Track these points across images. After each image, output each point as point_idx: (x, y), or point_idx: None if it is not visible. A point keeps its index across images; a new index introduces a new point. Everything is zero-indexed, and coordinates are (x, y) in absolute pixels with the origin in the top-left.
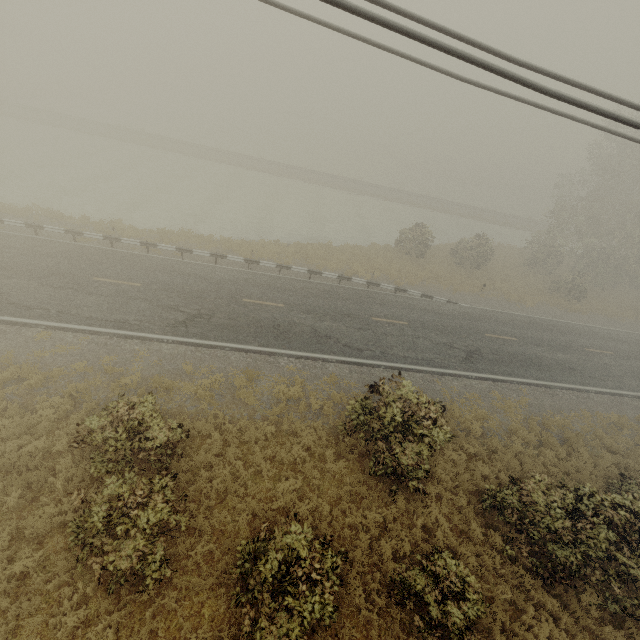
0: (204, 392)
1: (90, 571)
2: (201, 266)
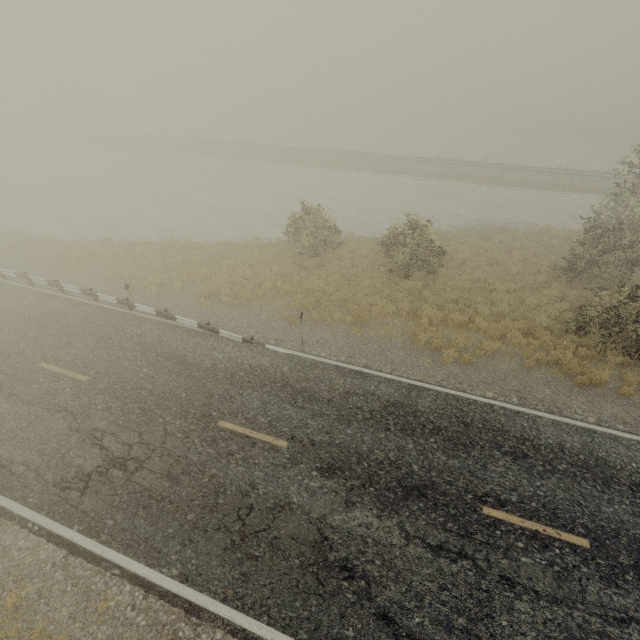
0: None
1: None
2: None
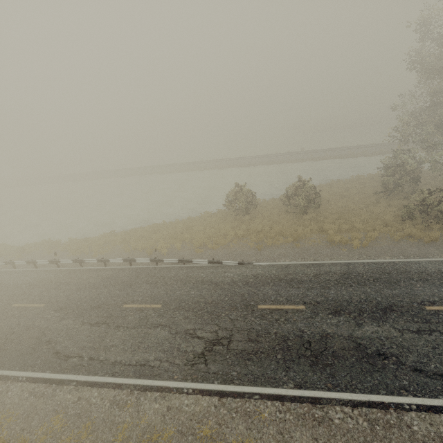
0: None
1: None
2: (21, 273)
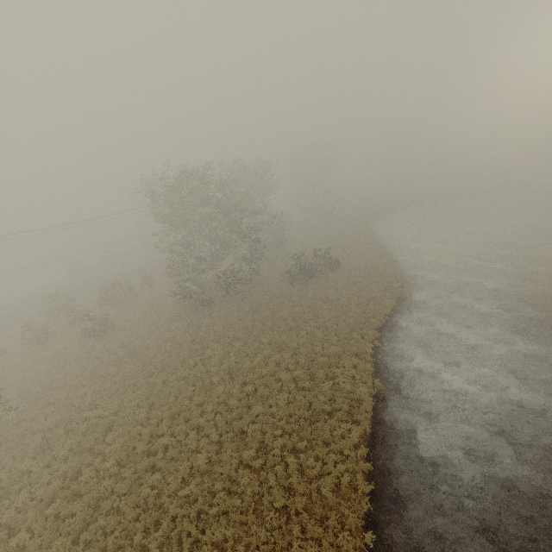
0: None
1: None
2: None
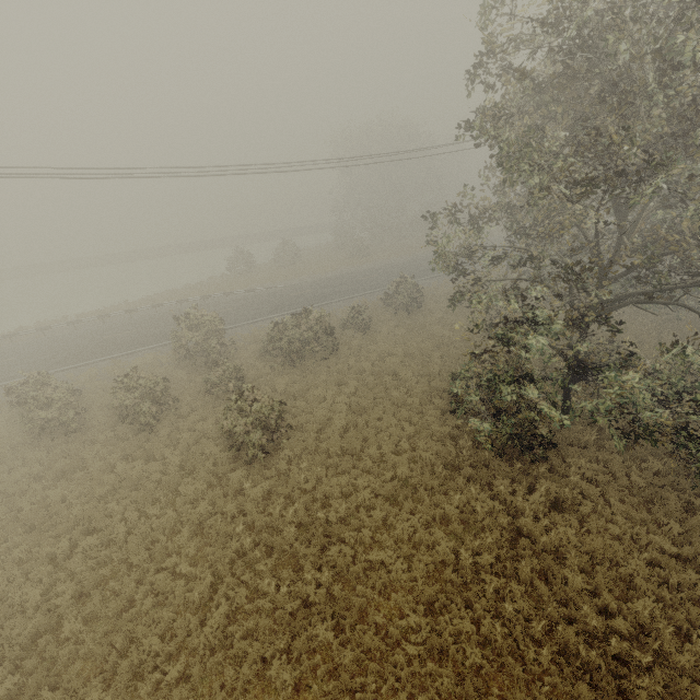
0: (86, 380)
1: (40, 444)
2: (63, 335)
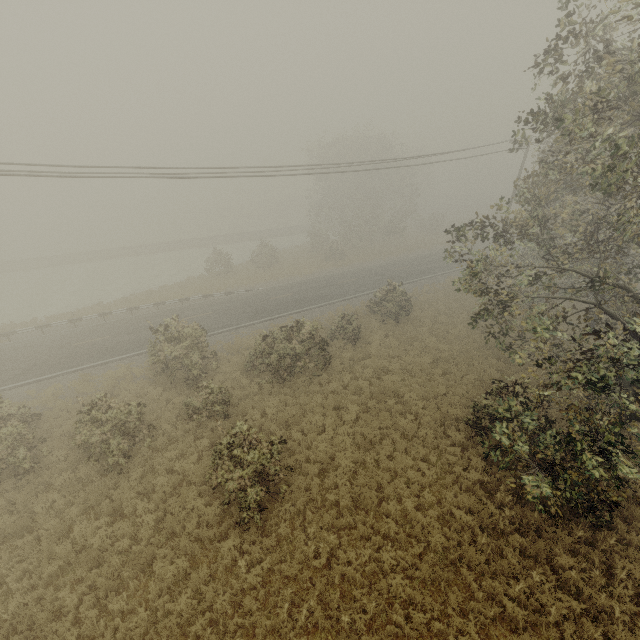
0: (48, 398)
1: None
2: (30, 340)
